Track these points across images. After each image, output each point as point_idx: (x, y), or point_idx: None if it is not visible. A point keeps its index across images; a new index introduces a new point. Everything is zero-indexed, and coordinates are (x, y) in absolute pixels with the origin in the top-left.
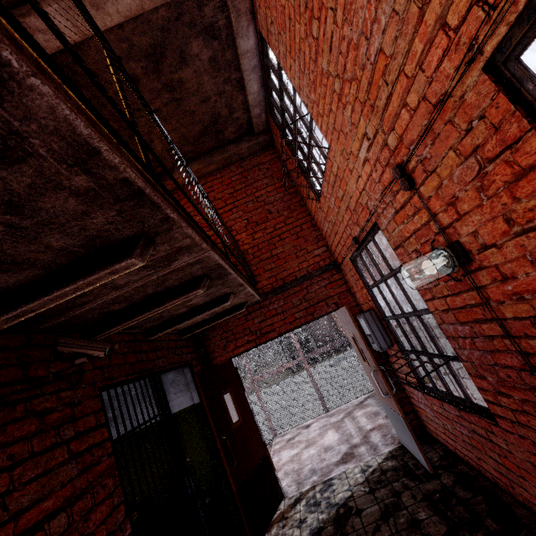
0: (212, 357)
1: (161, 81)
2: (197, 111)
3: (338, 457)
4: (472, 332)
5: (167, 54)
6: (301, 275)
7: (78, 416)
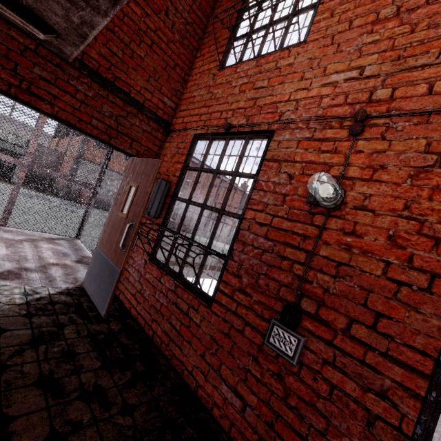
0: None
1: None
2: None
3: None
4: (271, 248)
5: None
6: (136, 97)
7: None
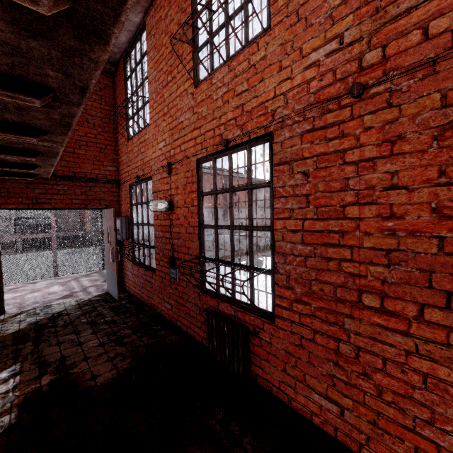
0: None
1: None
2: None
3: (60, 296)
4: (163, 235)
5: None
6: (91, 176)
7: None
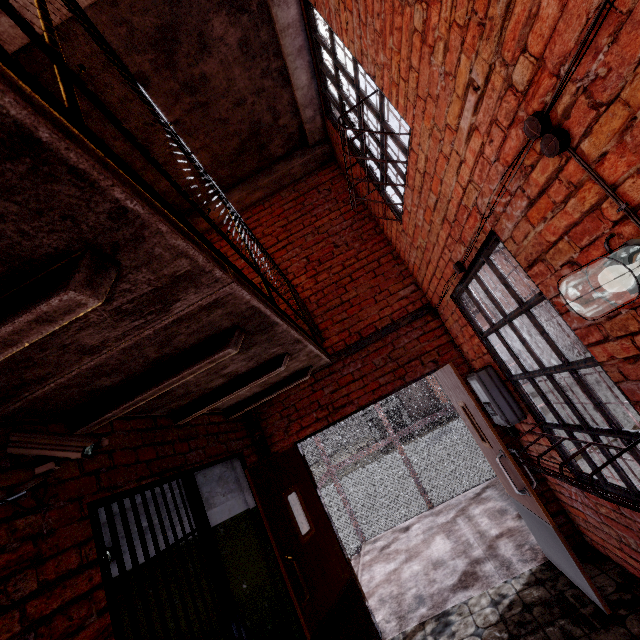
0: (270, 442)
1: (178, 80)
2: (230, 120)
3: (454, 578)
4: None
5: (181, 40)
6: (383, 325)
7: (46, 555)
